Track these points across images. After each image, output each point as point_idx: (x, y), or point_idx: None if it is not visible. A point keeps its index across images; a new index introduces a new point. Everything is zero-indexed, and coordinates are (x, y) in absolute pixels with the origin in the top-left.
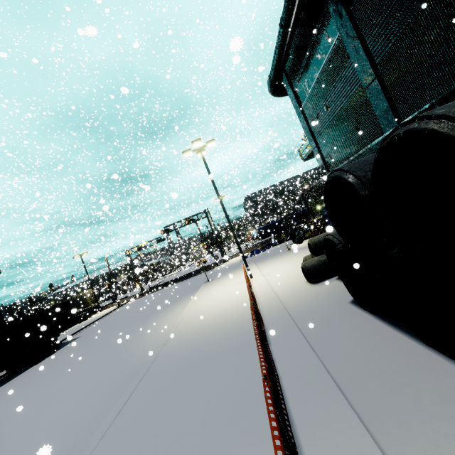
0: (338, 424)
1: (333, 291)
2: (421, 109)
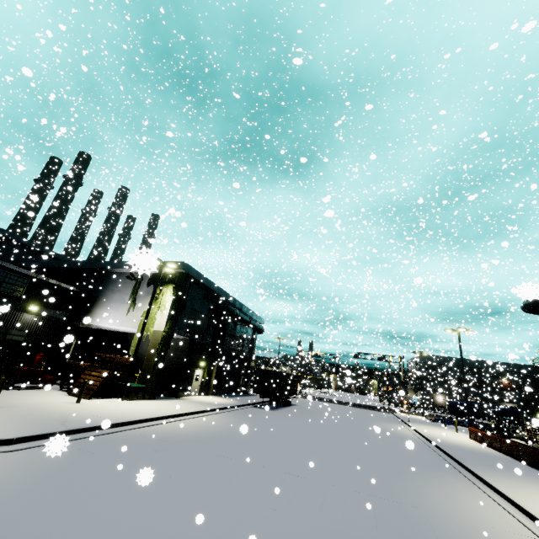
0: None
1: None
2: None
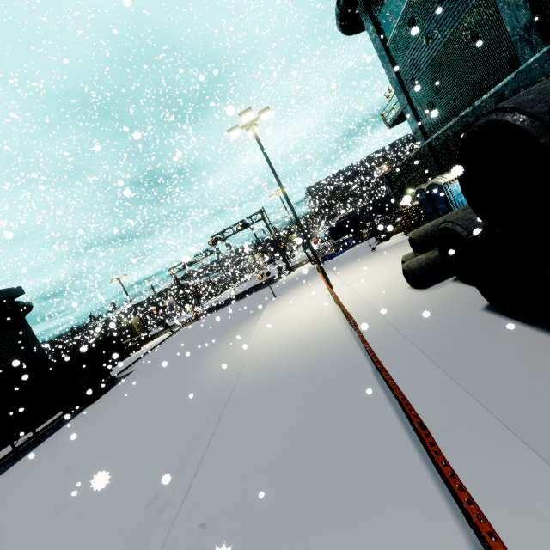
0: (521, 478)
1: (453, 296)
2: None
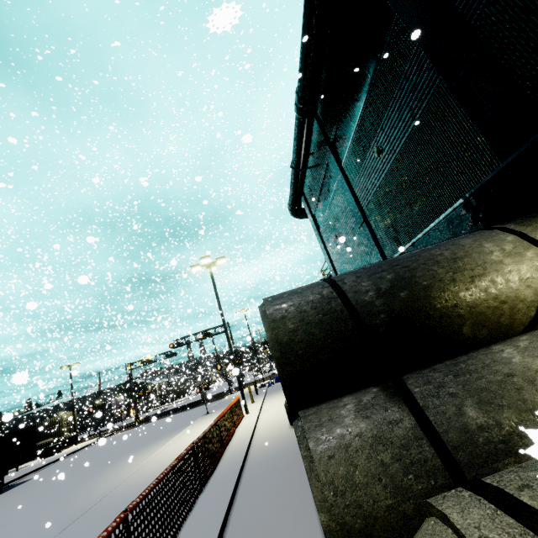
0: None
1: None
2: (396, 255)
